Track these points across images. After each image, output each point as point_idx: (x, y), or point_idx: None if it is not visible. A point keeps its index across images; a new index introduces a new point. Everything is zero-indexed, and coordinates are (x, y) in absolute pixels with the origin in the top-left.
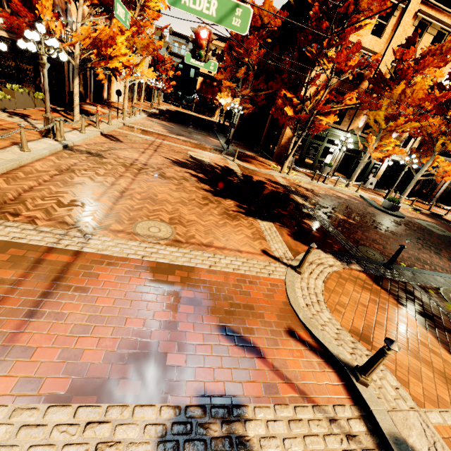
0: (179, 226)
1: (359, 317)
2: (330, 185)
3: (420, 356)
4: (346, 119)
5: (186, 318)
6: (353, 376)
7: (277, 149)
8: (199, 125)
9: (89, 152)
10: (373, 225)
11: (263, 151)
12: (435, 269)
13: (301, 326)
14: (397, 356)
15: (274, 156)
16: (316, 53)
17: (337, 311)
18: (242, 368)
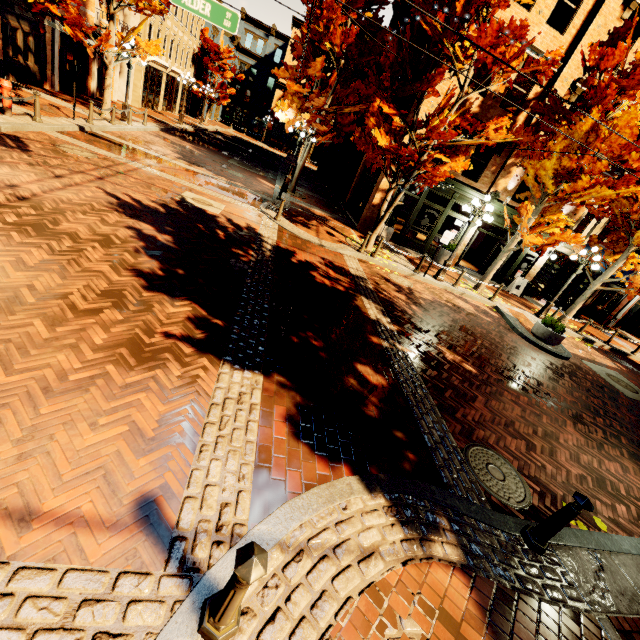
0: None
1: None
2: (447, 284)
3: None
4: (488, 172)
5: None
6: None
7: (366, 211)
8: (258, 159)
9: None
10: (512, 377)
11: (347, 213)
12: (638, 517)
13: None
14: None
15: (360, 221)
16: (441, 32)
17: None
18: None
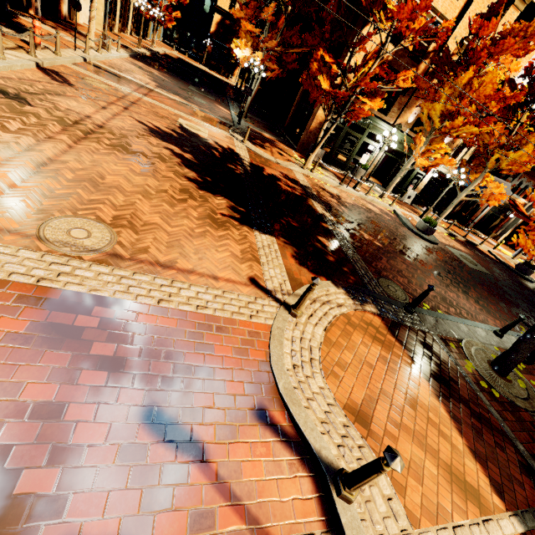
0: (126, 231)
1: (360, 384)
2: (362, 193)
3: (426, 441)
4: (395, 108)
5: (86, 395)
6: (334, 487)
7: (304, 136)
8: (208, 84)
9: (3, 91)
10: (402, 250)
11: (287, 136)
12: (460, 313)
13: (278, 401)
14: (398, 445)
15: (299, 144)
16: (372, 1)
17: (335, 374)
18: (163, 487)
